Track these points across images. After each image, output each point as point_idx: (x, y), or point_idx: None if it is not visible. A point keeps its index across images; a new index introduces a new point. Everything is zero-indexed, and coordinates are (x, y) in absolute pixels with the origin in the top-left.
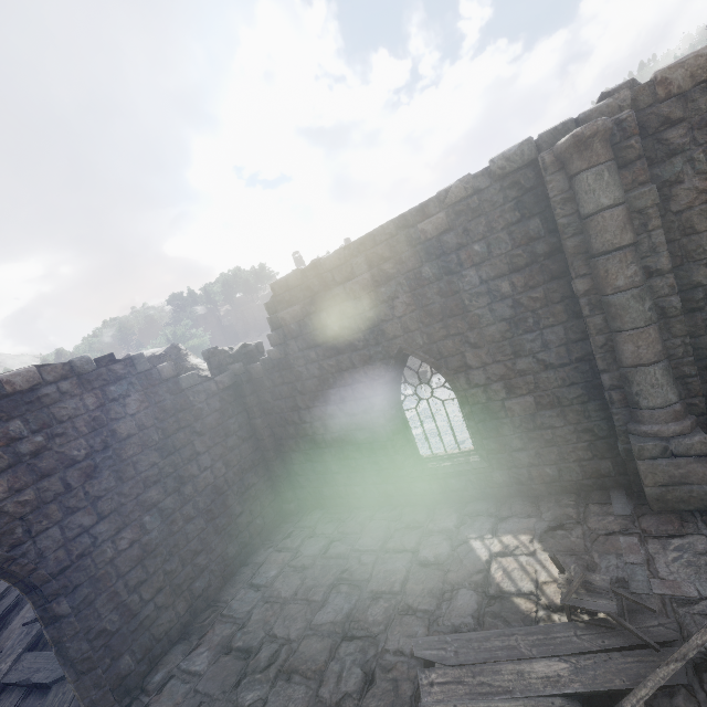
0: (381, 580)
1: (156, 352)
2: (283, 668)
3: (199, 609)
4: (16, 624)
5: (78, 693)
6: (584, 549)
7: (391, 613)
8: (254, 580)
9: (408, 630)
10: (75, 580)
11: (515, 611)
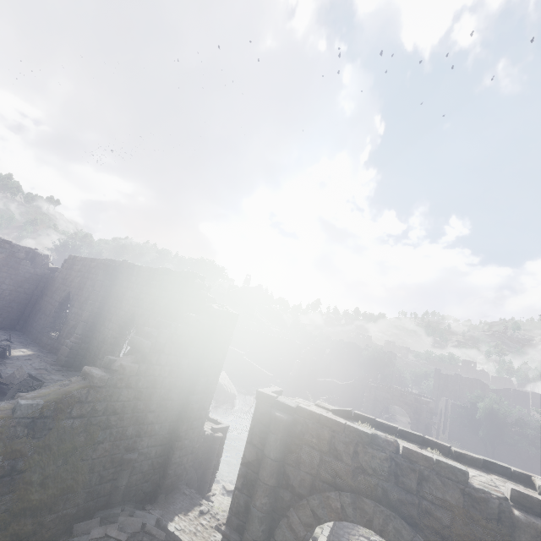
0: None
1: (42, 253)
2: None
3: None
4: None
5: None
6: (32, 357)
7: None
8: None
9: None
10: None
11: None
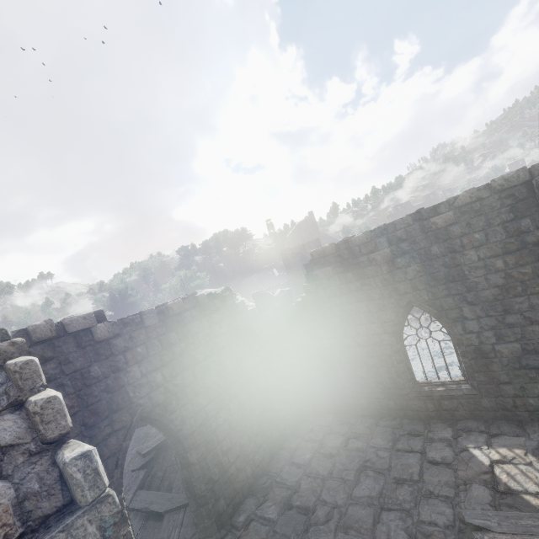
0: (400, 470)
1: (215, 292)
2: (339, 524)
3: (258, 475)
4: (124, 470)
5: (197, 519)
6: None
7: (417, 495)
8: (294, 460)
9: (435, 508)
10: (198, 440)
11: (527, 505)
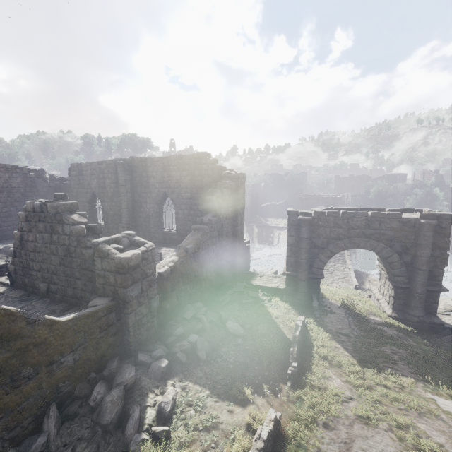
0: None
1: (36, 169)
2: None
3: None
4: None
5: None
6: None
7: None
8: None
9: None
10: None
11: None
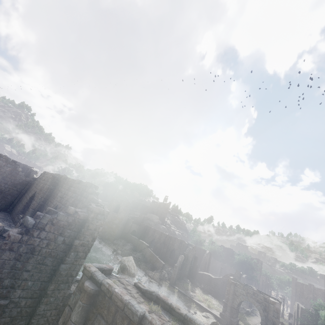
0: None
1: (35, 170)
2: None
3: None
4: None
5: None
6: (0, 227)
7: None
8: None
9: None
10: None
11: None
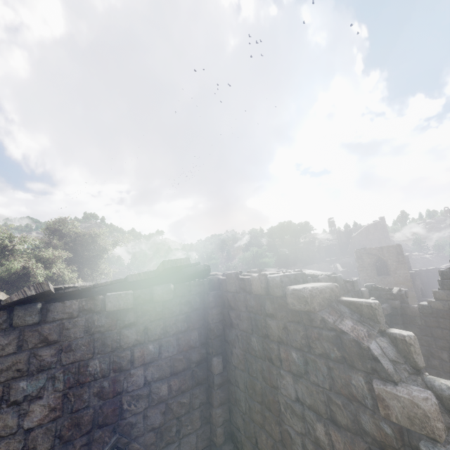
0: None
1: (321, 274)
2: None
3: None
4: None
5: None
6: None
7: None
8: None
9: None
10: None
11: None
